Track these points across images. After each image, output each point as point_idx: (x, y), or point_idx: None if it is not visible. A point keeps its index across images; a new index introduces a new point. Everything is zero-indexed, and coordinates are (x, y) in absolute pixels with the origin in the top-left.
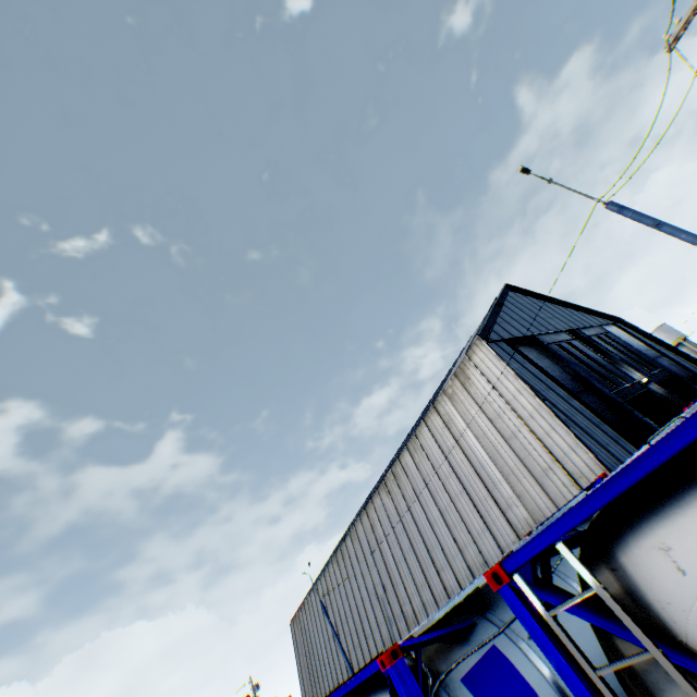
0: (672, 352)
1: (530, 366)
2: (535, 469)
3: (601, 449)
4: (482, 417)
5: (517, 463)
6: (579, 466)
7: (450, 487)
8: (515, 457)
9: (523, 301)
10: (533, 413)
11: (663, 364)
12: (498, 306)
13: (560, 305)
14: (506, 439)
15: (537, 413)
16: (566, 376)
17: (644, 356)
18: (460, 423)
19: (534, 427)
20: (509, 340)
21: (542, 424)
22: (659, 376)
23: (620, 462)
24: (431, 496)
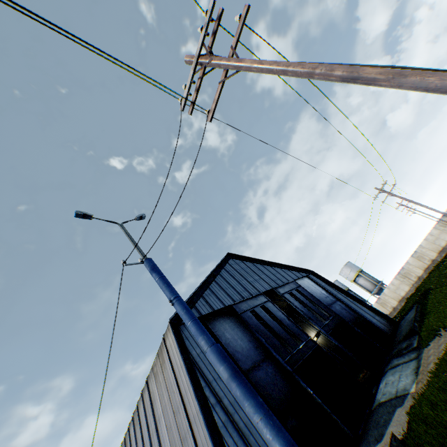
0: (345, 294)
1: None
2: None
3: None
4: (170, 406)
5: None
6: None
7: None
8: None
9: (239, 266)
10: (195, 416)
11: (337, 309)
12: (212, 277)
13: (269, 265)
14: (182, 438)
15: (198, 418)
16: (254, 343)
17: (323, 305)
18: (159, 405)
19: (196, 433)
20: (206, 315)
21: (201, 432)
22: (331, 325)
23: None
24: None
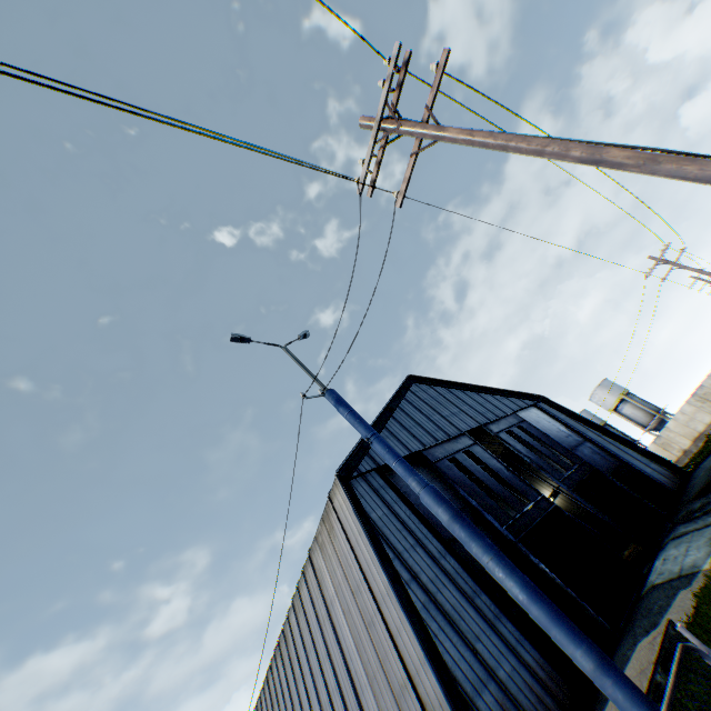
0: (598, 431)
1: (402, 506)
2: (393, 680)
3: (466, 650)
4: (346, 585)
5: (378, 664)
6: (431, 693)
7: (327, 674)
8: (376, 655)
9: (427, 394)
10: (385, 595)
11: (585, 453)
12: (389, 411)
13: (473, 391)
14: (367, 624)
15: (388, 597)
16: (457, 504)
17: (562, 448)
18: (330, 585)
19: (387, 616)
20: (386, 465)
21: (394, 614)
22: (575, 477)
23: (489, 671)
24: (313, 680)
